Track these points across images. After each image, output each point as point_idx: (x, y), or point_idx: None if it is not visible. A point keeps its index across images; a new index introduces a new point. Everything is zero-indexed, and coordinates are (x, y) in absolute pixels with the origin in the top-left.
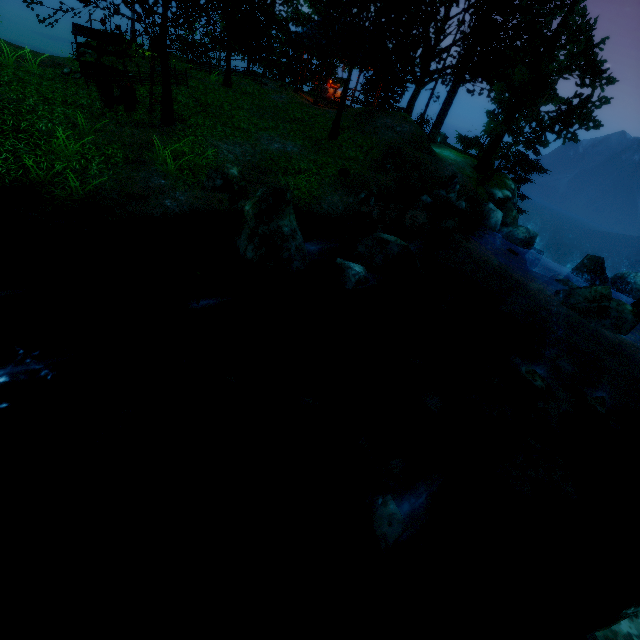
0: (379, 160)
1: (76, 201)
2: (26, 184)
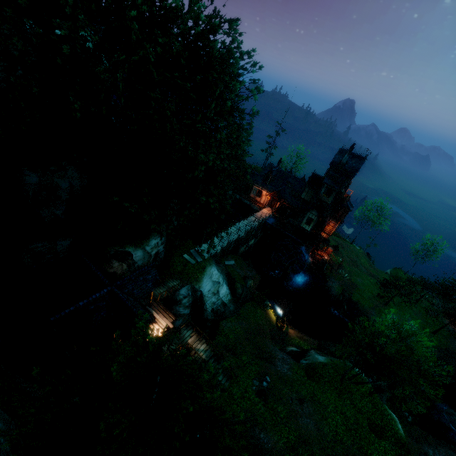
0: (442, 348)
1: (360, 308)
2: (357, 302)
